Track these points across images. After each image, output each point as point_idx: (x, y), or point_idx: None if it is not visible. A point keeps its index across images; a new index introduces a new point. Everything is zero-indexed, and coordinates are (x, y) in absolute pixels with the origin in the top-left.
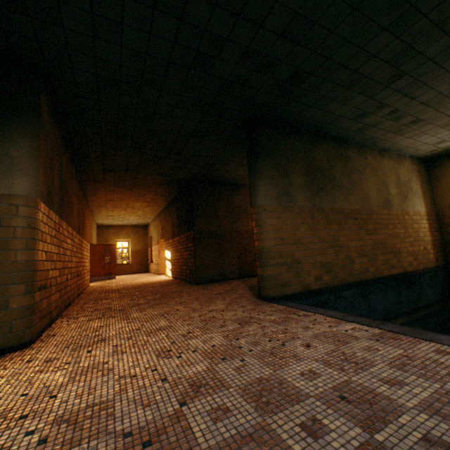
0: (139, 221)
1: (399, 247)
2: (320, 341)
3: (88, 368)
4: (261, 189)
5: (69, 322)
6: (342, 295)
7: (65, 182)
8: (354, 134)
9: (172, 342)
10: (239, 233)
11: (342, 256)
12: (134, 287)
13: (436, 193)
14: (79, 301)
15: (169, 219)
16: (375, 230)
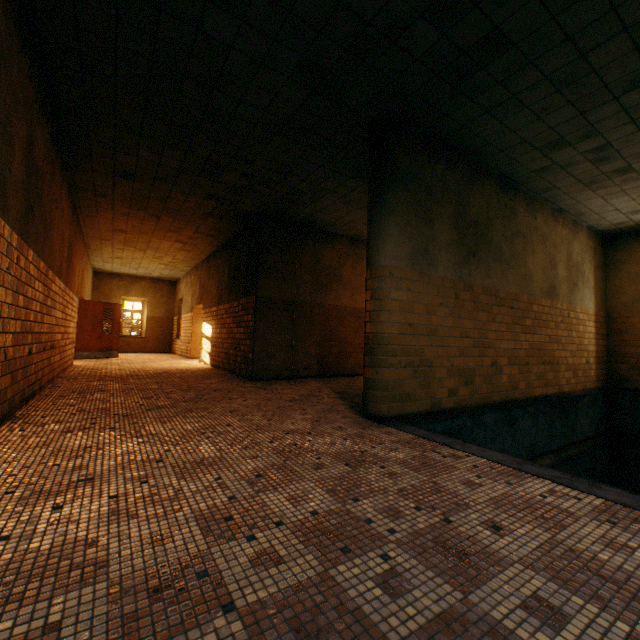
0: (164, 272)
1: (558, 356)
2: (511, 517)
3: (48, 555)
4: (389, 239)
5: (26, 432)
6: (482, 420)
7: (37, 175)
8: (530, 177)
9: (230, 497)
10: (325, 308)
11: (487, 361)
12: (149, 376)
13: (611, 285)
14: (50, 391)
15: (215, 275)
16: (533, 328)
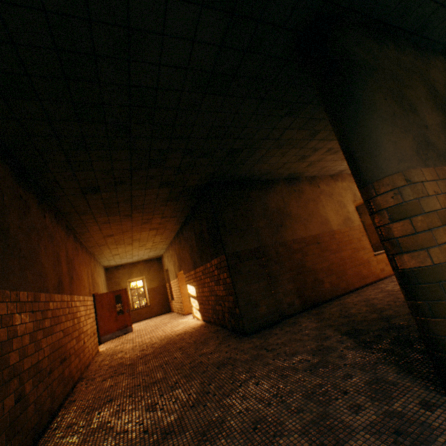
0: (150, 254)
1: None
2: None
3: None
4: (384, 139)
5: None
6: None
7: None
8: None
9: None
10: (286, 245)
11: None
12: (155, 354)
13: None
14: (63, 414)
15: (185, 245)
16: None
